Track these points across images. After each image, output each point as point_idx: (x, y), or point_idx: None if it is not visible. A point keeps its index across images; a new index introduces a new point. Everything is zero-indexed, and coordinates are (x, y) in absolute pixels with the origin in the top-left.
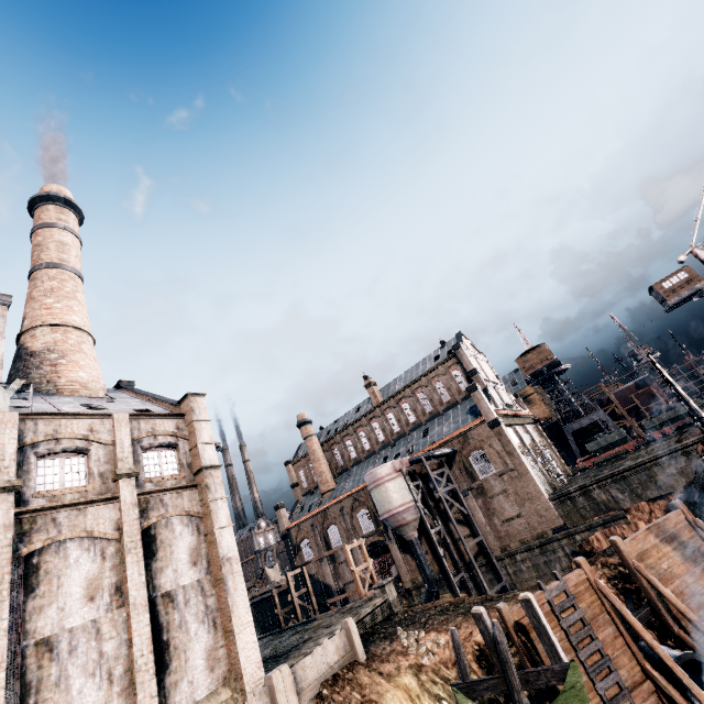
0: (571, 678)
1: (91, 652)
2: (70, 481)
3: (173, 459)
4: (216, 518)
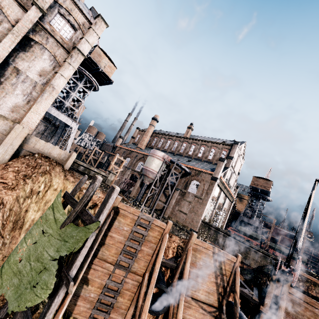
0: (92, 226)
1: None
2: None
3: (70, 33)
4: (63, 70)
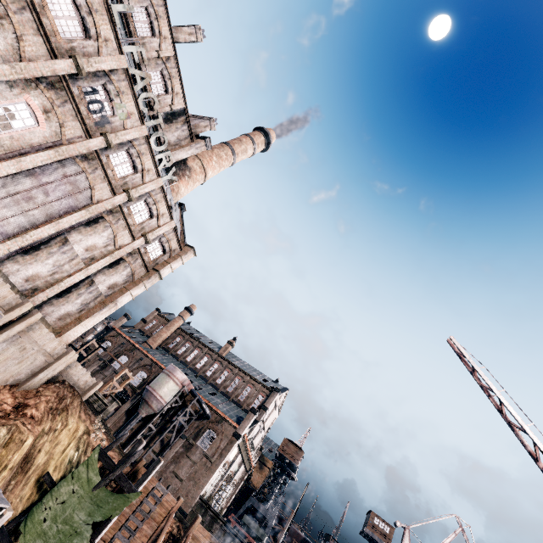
0: (132, 495)
1: (64, 261)
2: (137, 217)
3: (158, 254)
4: (135, 289)
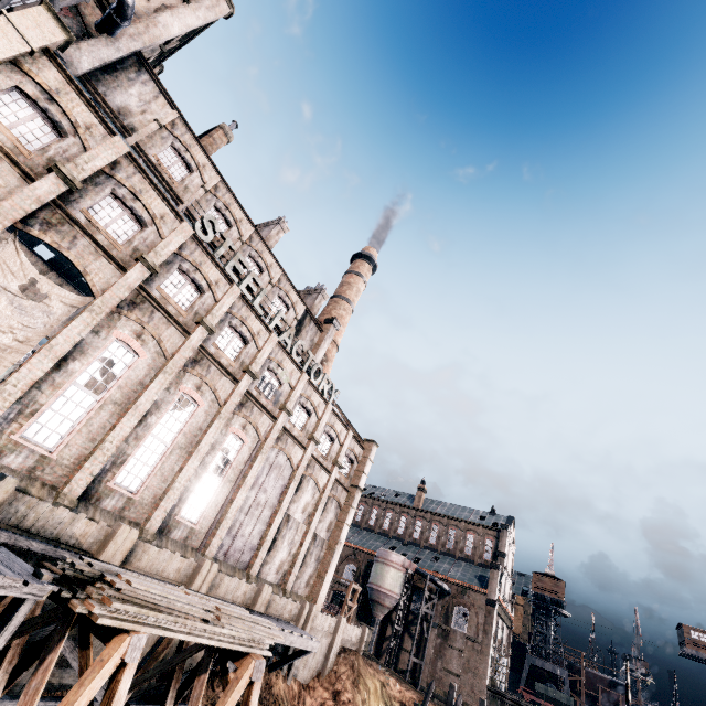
0: None
1: (293, 535)
2: (323, 450)
3: (348, 468)
4: (348, 517)
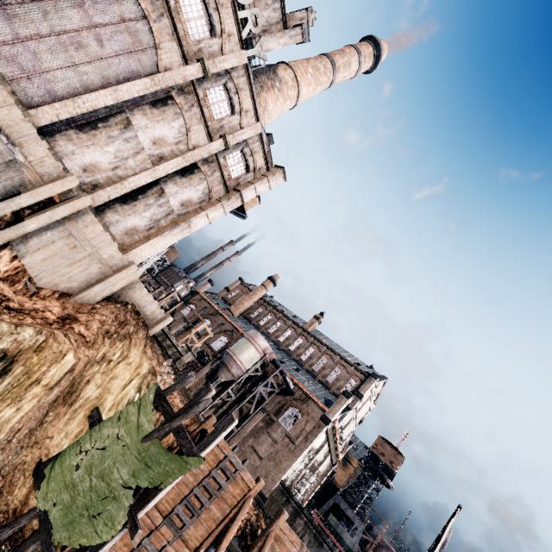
0: (192, 460)
1: (127, 152)
2: (215, 109)
3: (240, 172)
4: (212, 210)
